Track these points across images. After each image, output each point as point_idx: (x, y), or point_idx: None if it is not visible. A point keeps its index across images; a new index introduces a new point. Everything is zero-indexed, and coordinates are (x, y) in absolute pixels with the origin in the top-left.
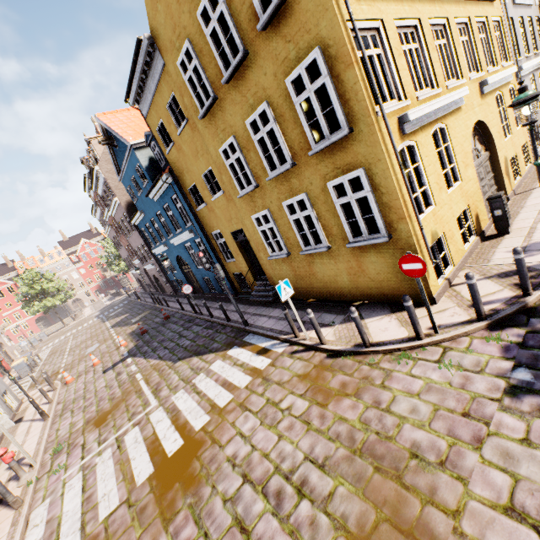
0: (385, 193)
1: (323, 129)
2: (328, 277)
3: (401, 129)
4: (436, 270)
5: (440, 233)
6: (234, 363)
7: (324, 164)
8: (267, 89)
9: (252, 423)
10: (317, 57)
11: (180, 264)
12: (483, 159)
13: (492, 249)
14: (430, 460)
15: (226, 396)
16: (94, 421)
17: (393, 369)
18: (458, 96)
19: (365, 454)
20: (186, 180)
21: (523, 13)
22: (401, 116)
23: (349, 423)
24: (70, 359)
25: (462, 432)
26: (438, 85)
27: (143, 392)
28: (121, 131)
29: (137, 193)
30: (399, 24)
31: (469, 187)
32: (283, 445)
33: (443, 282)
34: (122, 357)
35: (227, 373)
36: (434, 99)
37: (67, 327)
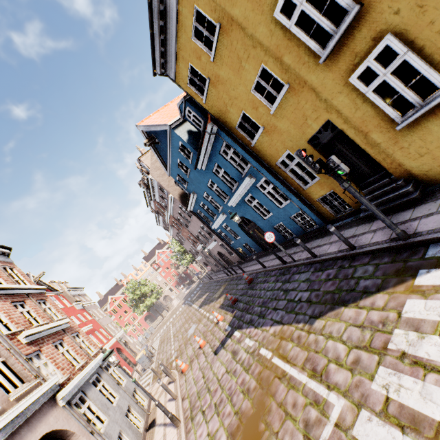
0: None
1: None
2: None
3: None
4: None
5: None
6: None
7: None
8: None
9: None
10: None
11: (242, 227)
12: None
13: None
14: None
15: None
16: (241, 434)
17: None
18: None
19: None
20: (231, 118)
21: None
22: None
23: None
24: (177, 345)
25: None
26: None
27: (292, 378)
28: (158, 122)
29: (186, 176)
30: None
31: None
32: None
33: None
34: (226, 332)
35: None
36: None
37: (165, 318)
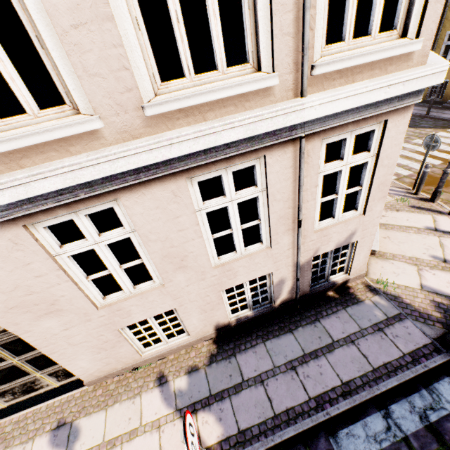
0: None
1: None
2: None
3: None
4: None
5: None
6: None
7: None
8: None
9: None
10: None
11: None
12: None
13: None
14: None
15: None
16: None
17: None
18: None
19: None
20: None
21: None
22: None
23: None
24: None
25: None
26: None
27: None
28: None
29: None
30: None
31: None
32: None
33: None
34: None
35: None
36: None
37: None
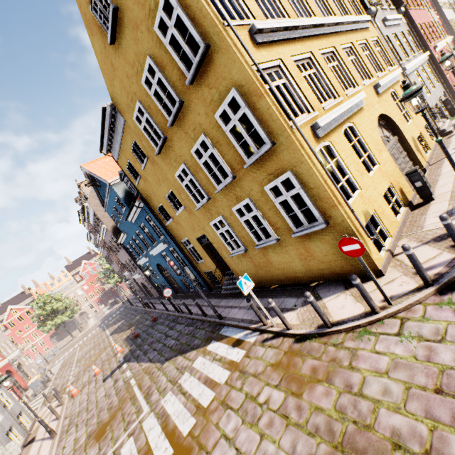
0: (313, 188)
1: (251, 146)
2: (283, 264)
3: (315, 134)
4: (377, 242)
5: (371, 211)
6: (213, 358)
7: (258, 173)
8: (203, 125)
9: (234, 423)
10: (235, 95)
11: (161, 270)
12: (393, 143)
13: (422, 216)
14: (414, 450)
15: (209, 395)
16: (95, 434)
17: (357, 348)
18: (357, 100)
19: (347, 449)
20: (154, 203)
21: (395, 31)
22: (312, 124)
23: (326, 413)
24: (76, 371)
25: (440, 412)
26: (339, 95)
27: (136, 398)
28: (101, 173)
29: (119, 218)
30: (296, 59)
31: (387, 168)
32: (266, 445)
33: (385, 253)
34: (119, 363)
35: (208, 369)
36: (338, 106)
37: (75, 339)
